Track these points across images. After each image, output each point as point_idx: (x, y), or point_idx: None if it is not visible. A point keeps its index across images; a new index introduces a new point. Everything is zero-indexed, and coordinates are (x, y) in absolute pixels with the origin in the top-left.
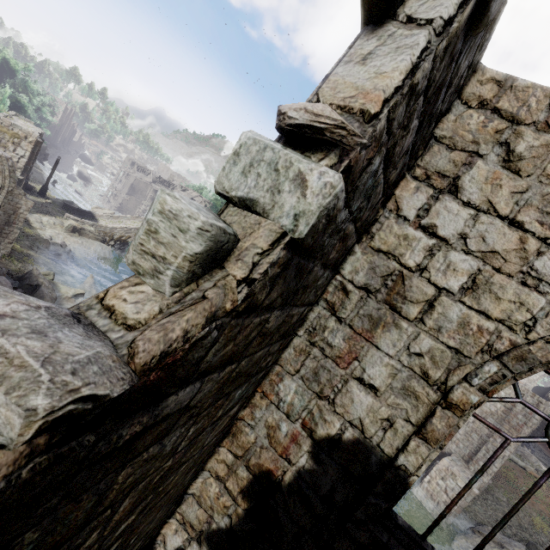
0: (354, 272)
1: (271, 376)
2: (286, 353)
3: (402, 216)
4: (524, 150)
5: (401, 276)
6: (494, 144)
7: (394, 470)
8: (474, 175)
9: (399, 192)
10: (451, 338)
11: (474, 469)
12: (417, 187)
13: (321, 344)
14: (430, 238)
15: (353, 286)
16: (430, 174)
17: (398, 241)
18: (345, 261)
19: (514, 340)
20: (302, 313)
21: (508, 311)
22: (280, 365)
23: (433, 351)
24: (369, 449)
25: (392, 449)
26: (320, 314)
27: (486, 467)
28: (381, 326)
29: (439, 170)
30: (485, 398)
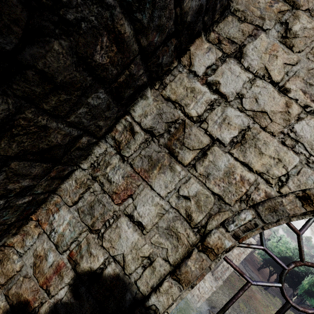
0: (143, 116)
1: (49, 206)
2: (67, 184)
3: (193, 71)
4: (299, 30)
5: (183, 123)
6: (276, 21)
7: (144, 310)
8: (257, 45)
9: (194, 49)
10: (217, 185)
11: (215, 276)
12: (209, 48)
13: (102, 178)
14: (213, 93)
15: (140, 128)
16: (222, 38)
17: (186, 93)
18: (137, 103)
19: (269, 192)
20: (77, 139)
21: (267, 165)
22: (60, 195)
23: (199, 195)
24: (126, 286)
25: (147, 288)
26: (106, 151)
27: (228, 307)
28: (158, 167)
29: (229, 36)
30: (236, 243)
